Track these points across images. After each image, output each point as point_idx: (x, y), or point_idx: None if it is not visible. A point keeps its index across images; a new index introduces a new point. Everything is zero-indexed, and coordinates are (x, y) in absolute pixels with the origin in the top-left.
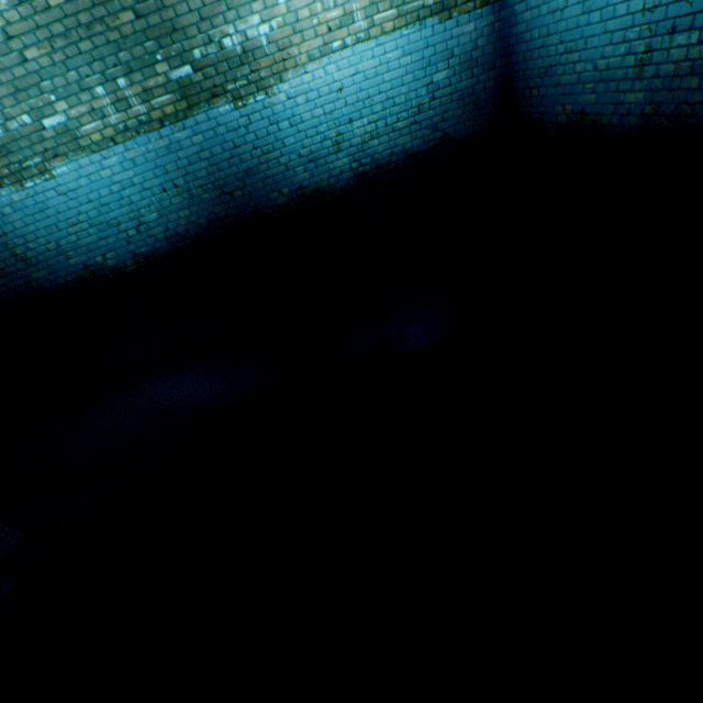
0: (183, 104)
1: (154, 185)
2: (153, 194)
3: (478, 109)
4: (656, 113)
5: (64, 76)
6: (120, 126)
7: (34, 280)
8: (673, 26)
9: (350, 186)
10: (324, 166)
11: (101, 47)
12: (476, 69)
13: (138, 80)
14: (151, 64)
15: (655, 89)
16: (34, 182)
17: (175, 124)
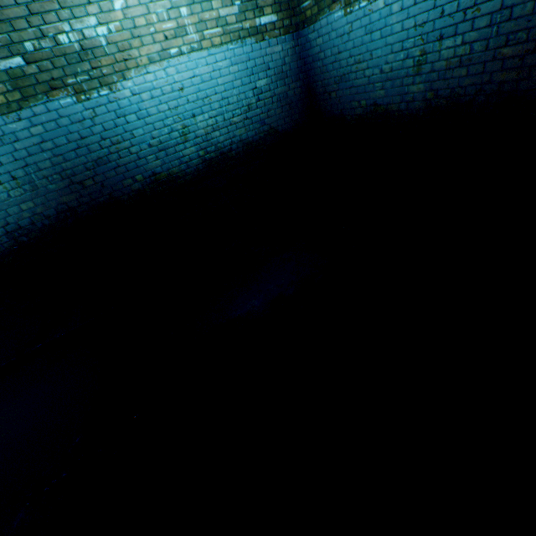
0: (16, 95)
1: None
2: None
3: (292, 109)
4: (436, 97)
5: None
6: None
7: None
8: (441, 35)
9: (200, 170)
10: (174, 154)
11: None
12: (287, 79)
13: None
14: None
15: (432, 80)
16: None
17: (7, 115)
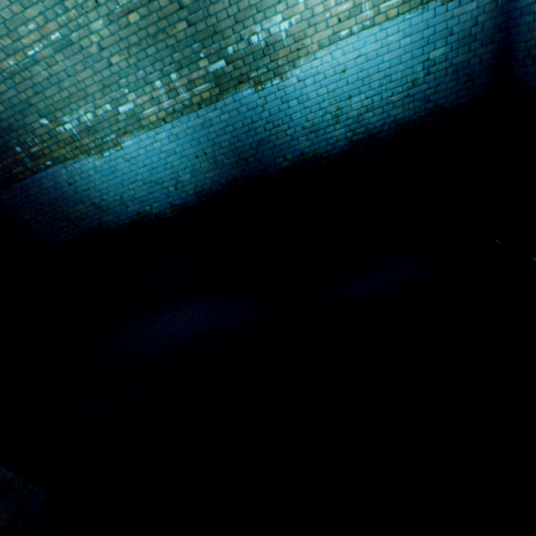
0: (216, 91)
1: (190, 153)
2: (188, 160)
3: (471, 80)
4: None
5: (135, 74)
6: (169, 110)
7: (104, 222)
8: None
9: (344, 152)
10: (323, 136)
11: (161, 51)
12: (473, 44)
13: (185, 74)
14: (195, 61)
15: None
16: (110, 152)
17: (209, 106)
